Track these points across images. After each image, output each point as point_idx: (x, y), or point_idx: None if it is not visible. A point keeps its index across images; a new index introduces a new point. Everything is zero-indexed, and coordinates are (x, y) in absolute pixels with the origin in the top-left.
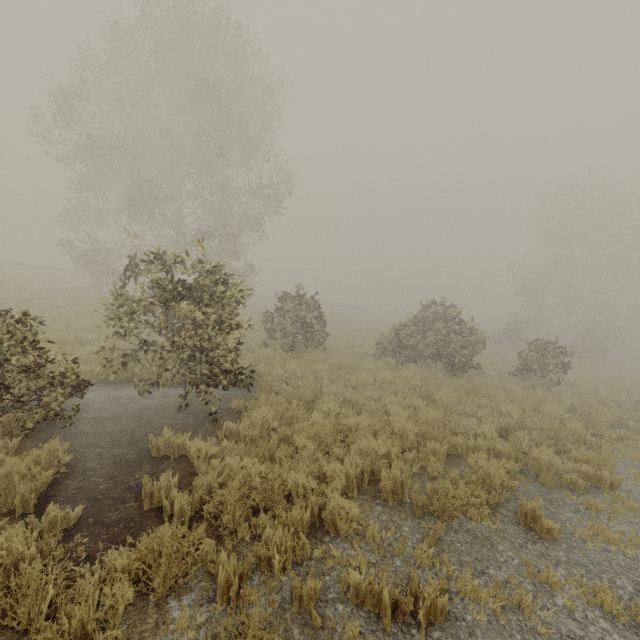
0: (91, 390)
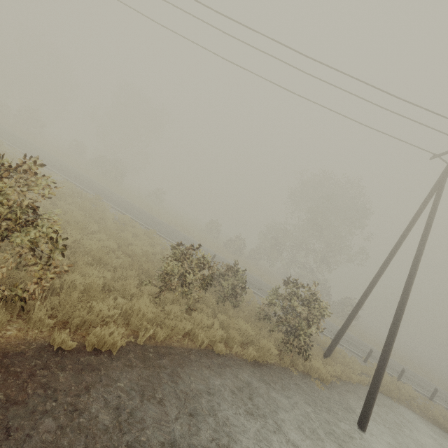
0: None
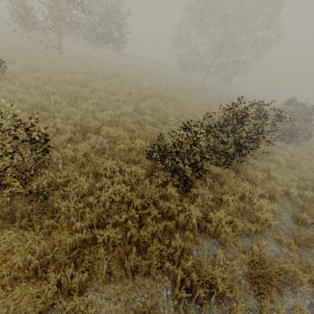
0: None
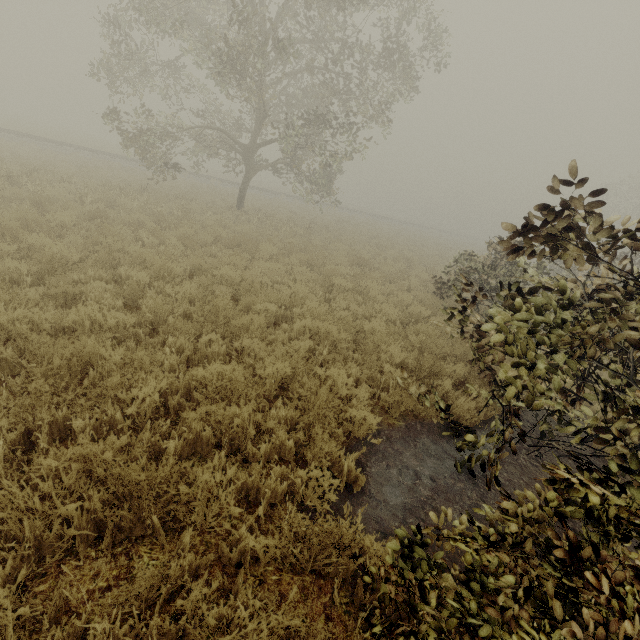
0: (391, 461)
